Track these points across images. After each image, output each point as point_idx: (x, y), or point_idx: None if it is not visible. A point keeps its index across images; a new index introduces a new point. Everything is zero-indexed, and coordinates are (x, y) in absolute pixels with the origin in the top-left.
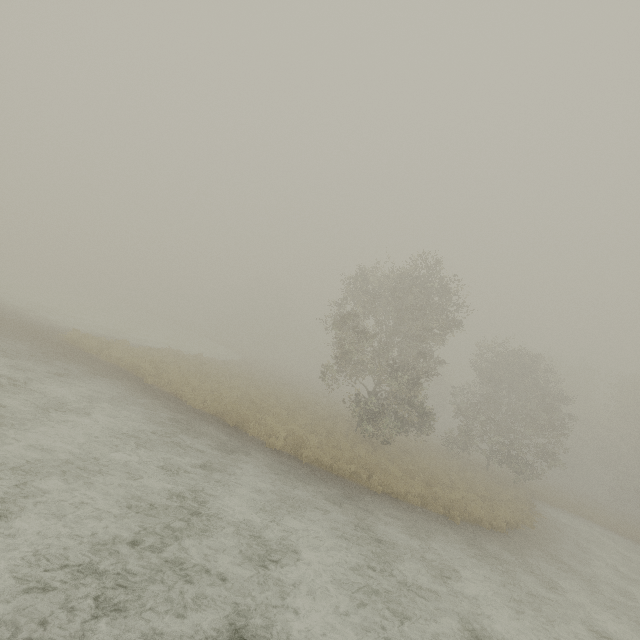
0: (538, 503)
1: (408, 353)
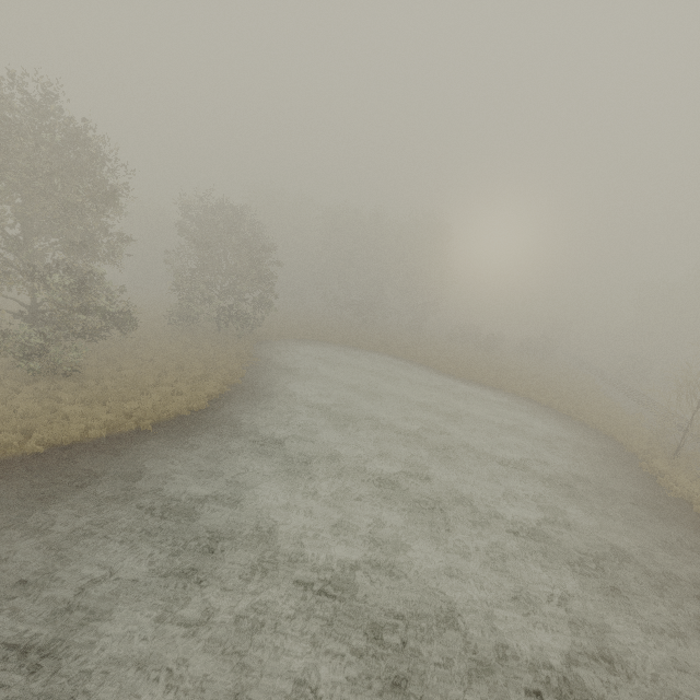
0: (263, 345)
1: (71, 237)
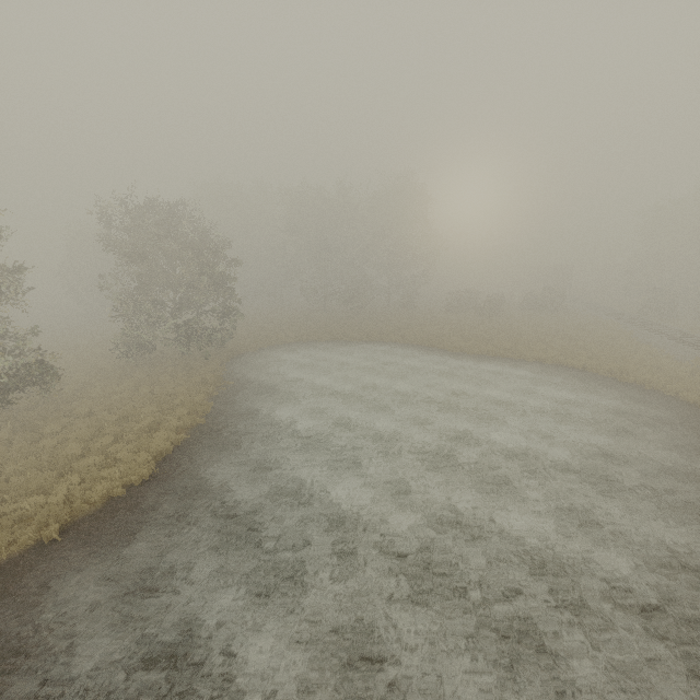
0: (238, 360)
1: None
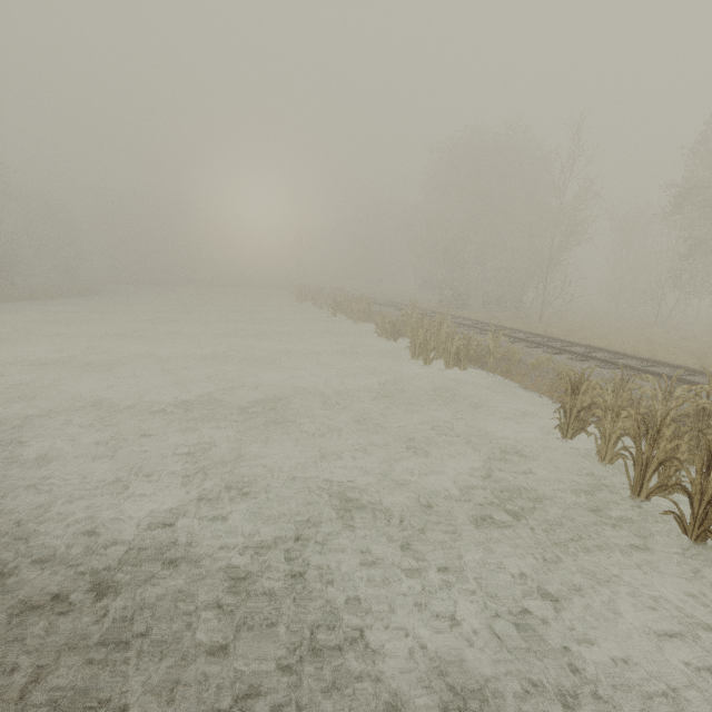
0: None
1: None
